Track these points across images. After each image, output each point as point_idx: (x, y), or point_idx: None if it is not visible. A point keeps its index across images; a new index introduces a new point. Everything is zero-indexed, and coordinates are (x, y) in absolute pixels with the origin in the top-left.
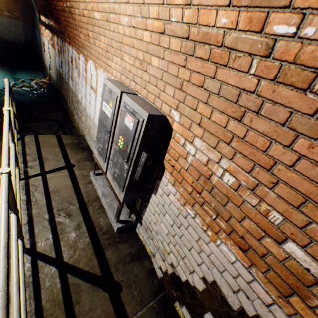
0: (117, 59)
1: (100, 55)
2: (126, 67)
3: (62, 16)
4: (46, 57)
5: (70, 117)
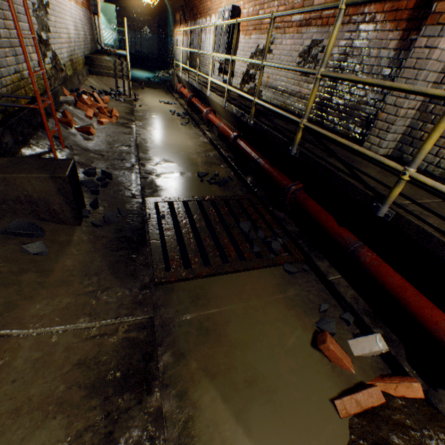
0: None
1: (217, 7)
2: (228, 0)
3: (197, 1)
4: (178, 52)
5: None
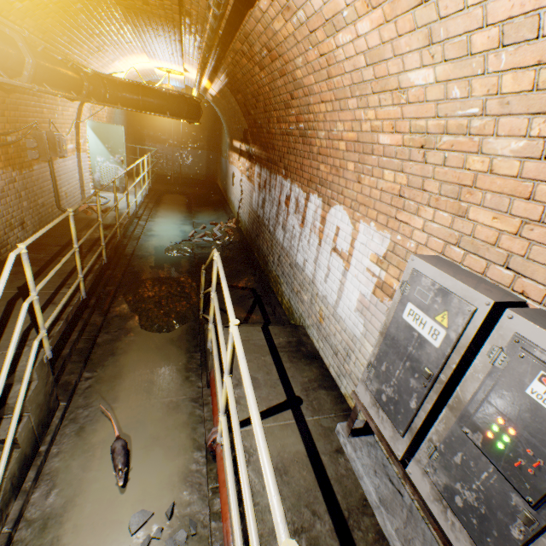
0: (436, 213)
1: (370, 200)
2: (474, 234)
3: (280, 141)
4: (234, 192)
5: (272, 284)
